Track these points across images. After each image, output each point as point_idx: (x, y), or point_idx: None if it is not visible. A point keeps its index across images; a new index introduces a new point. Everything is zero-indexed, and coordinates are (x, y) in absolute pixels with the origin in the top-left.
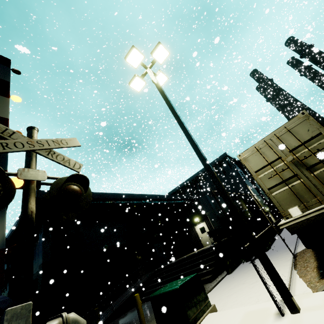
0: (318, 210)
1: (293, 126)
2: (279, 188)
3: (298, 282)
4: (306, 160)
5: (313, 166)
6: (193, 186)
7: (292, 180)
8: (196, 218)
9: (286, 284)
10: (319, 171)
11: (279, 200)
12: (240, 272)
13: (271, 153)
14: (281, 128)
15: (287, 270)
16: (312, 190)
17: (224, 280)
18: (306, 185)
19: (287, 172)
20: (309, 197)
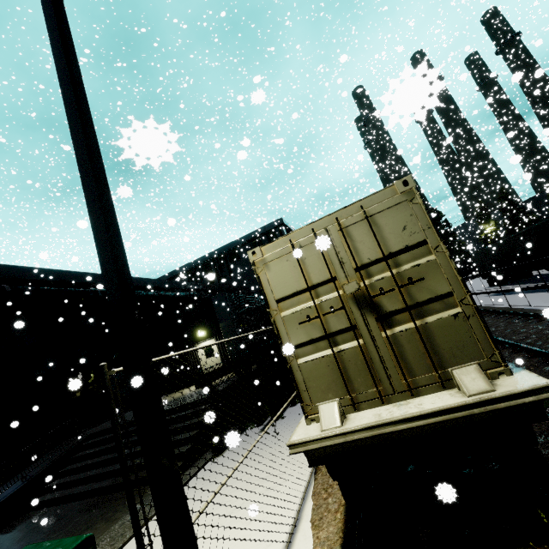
0: (372, 427)
1: (378, 210)
2: (315, 348)
3: (303, 546)
4: (382, 299)
5: (390, 314)
6: (218, 267)
7: (344, 338)
8: (200, 332)
9: (281, 546)
10: (398, 330)
11: (309, 378)
12: (235, 456)
13: (320, 263)
14: (355, 207)
15: (300, 485)
16: (374, 368)
17: (201, 475)
18: (367, 354)
19: (340, 318)
20: (365, 382)
